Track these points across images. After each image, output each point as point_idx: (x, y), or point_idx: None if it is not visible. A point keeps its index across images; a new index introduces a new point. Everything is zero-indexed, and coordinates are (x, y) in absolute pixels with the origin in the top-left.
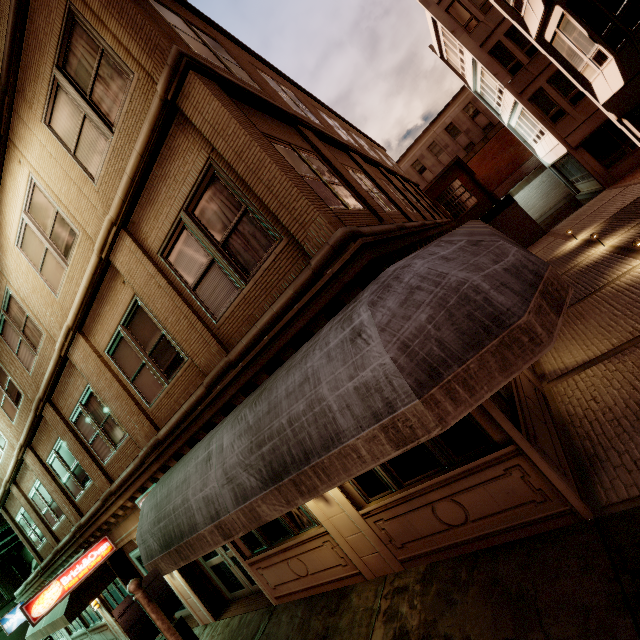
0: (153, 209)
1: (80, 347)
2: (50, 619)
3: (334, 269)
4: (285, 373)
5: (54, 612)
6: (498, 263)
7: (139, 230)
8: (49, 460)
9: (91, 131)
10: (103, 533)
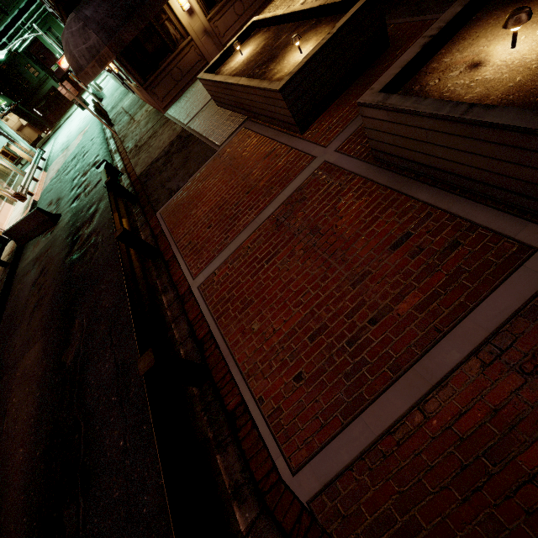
0: None
1: None
2: None
3: (54, 3)
4: None
5: None
6: (85, 45)
7: None
8: None
9: None
10: None
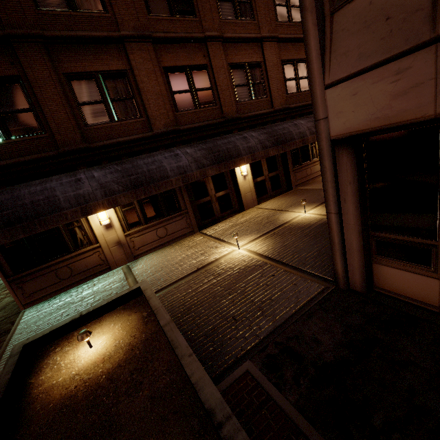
0: None
1: None
2: None
3: None
4: None
5: None
6: None
7: None
8: None
9: None
10: None
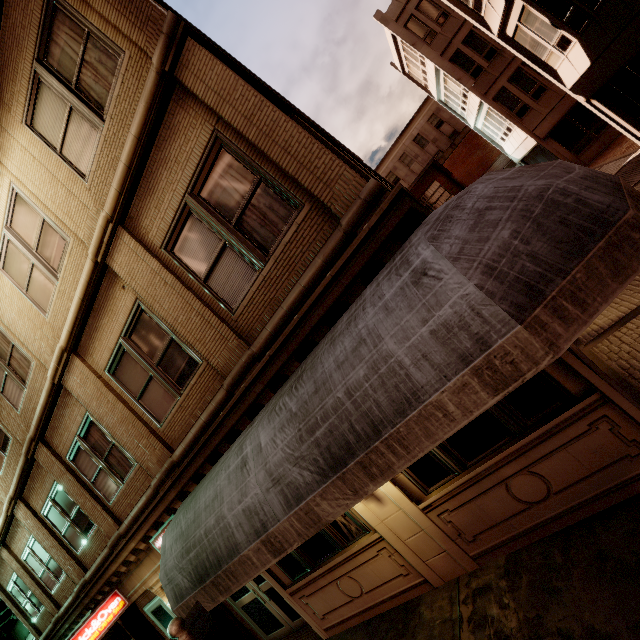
0: (153, 199)
1: (76, 370)
2: None
3: (371, 223)
4: (329, 345)
5: None
6: (570, 173)
7: (138, 225)
8: (44, 511)
9: (79, 123)
10: (112, 587)
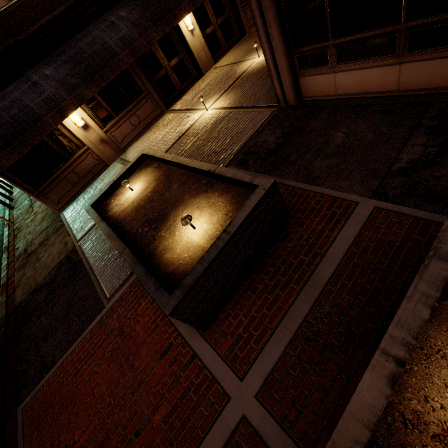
0: None
1: None
2: None
3: None
4: None
5: None
6: None
7: None
8: None
9: None
10: None
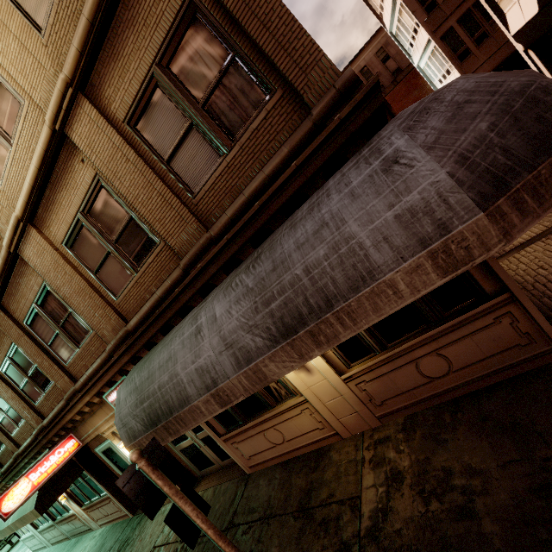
0: (117, 66)
1: (32, 241)
2: (18, 515)
3: (342, 114)
4: (289, 229)
5: (22, 508)
6: (546, 79)
7: (100, 94)
8: (3, 368)
9: None
10: (68, 432)
